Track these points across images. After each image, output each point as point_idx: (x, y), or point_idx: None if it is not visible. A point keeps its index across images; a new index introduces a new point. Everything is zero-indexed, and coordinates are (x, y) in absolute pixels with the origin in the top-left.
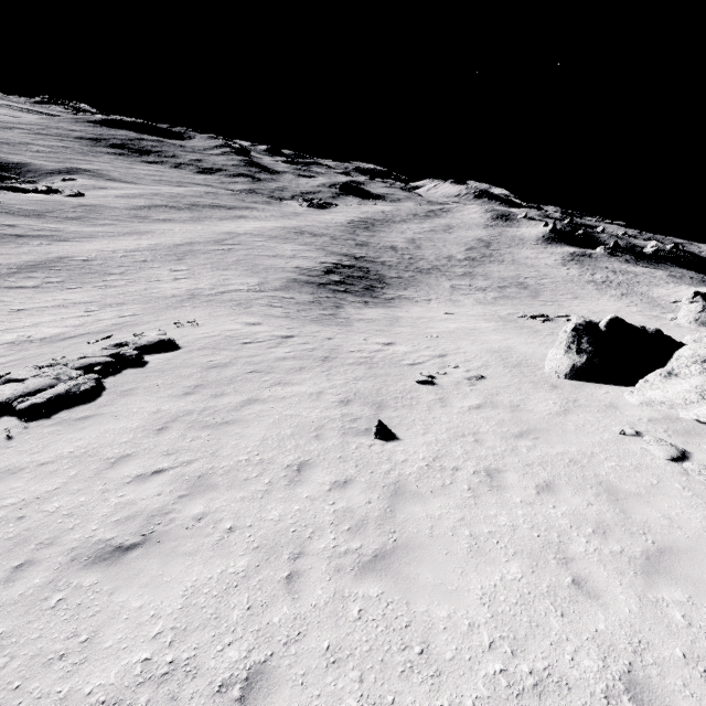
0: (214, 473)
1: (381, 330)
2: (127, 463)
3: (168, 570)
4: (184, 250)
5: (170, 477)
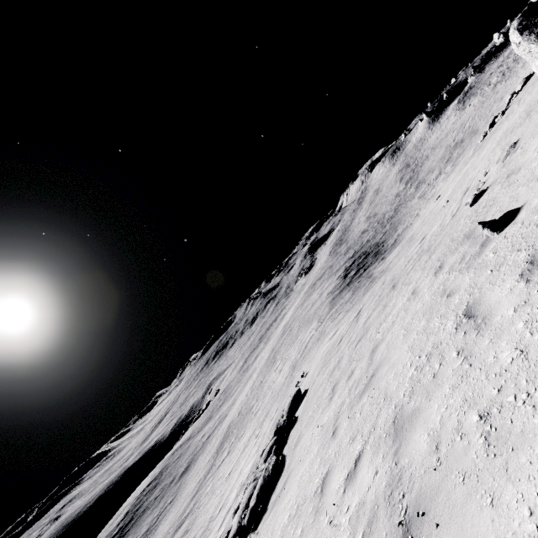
0: (402, 406)
1: (408, 247)
2: (330, 480)
3: (474, 537)
4: (272, 356)
5: (370, 450)
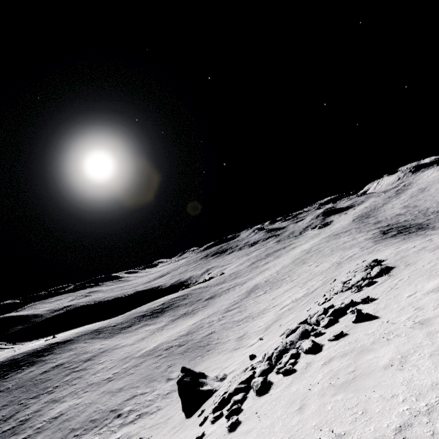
0: None
1: None
2: None
3: None
4: (300, 261)
5: None
